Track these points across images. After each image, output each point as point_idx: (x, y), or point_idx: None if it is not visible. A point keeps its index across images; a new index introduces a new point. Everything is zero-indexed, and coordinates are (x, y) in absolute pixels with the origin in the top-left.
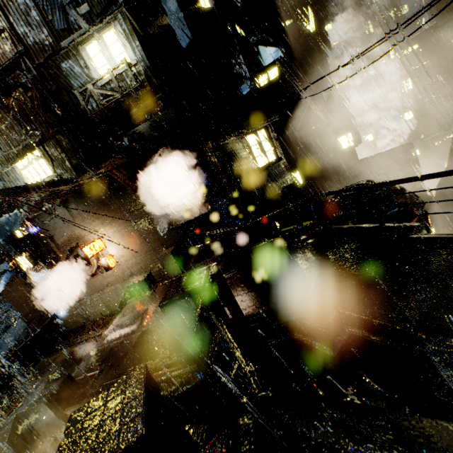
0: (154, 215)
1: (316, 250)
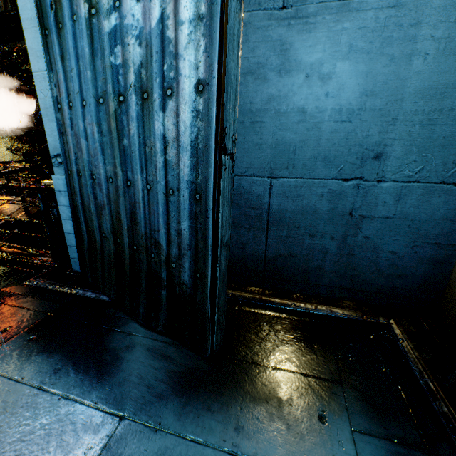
0: (7, 133)
1: (1, 208)
